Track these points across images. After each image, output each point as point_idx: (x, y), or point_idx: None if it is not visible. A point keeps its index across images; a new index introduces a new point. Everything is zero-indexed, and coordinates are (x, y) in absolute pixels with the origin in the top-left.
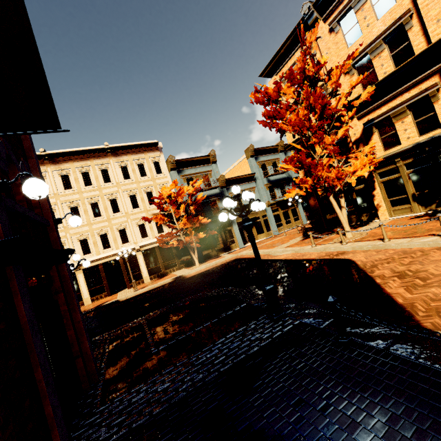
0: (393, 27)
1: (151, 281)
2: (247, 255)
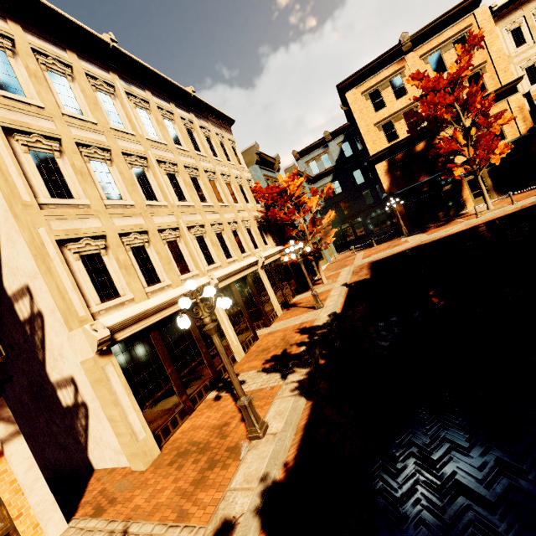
0: (474, 70)
1: (287, 311)
2: (378, 258)
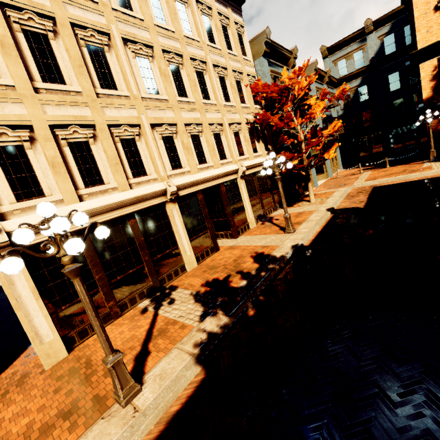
0: None
1: (261, 225)
2: (385, 182)
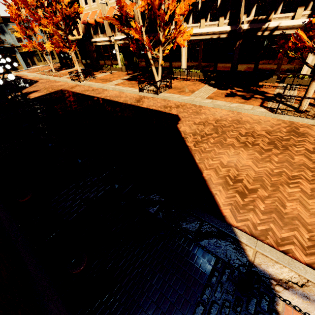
0: None
1: None
2: (21, 74)
